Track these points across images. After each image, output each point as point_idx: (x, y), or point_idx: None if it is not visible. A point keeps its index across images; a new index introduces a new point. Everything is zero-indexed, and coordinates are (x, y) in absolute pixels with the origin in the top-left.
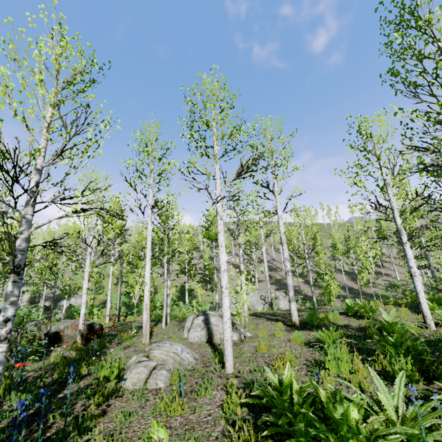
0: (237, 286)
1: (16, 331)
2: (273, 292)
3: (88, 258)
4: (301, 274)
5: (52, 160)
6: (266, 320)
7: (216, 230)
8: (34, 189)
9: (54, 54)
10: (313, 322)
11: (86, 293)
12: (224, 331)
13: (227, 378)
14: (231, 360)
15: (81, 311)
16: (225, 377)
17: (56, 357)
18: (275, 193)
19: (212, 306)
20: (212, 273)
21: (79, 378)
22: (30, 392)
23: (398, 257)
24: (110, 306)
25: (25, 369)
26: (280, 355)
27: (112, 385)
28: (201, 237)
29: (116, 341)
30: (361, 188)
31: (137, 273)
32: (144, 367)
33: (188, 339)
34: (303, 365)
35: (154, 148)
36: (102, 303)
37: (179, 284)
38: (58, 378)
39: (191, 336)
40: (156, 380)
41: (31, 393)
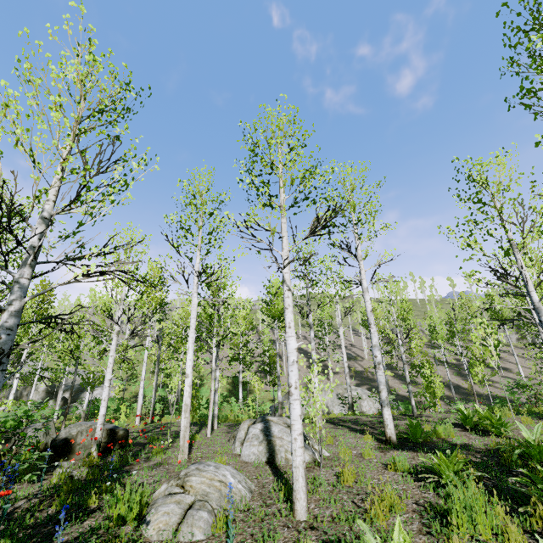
0: (310, 382)
1: (12, 437)
2: (354, 389)
3: (115, 339)
4: (389, 365)
5: (65, 206)
6: (348, 430)
7: (279, 305)
8: (36, 244)
9: (79, 74)
10: (417, 438)
11: (109, 387)
12: (293, 453)
13: (298, 529)
14: (304, 500)
15: (101, 411)
16: (295, 527)
17: (59, 478)
18: (359, 257)
19: (273, 406)
20: (273, 361)
21: (85, 514)
22: (12, 536)
23: (518, 346)
24: (143, 402)
25: (16, 495)
26: (375, 491)
27: (129, 531)
28: (260, 315)
29: (143, 456)
30: (477, 251)
31: (177, 360)
32: (176, 503)
33: (241, 456)
34: (413, 513)
35: (204, 201)
36: (134, 396)
37: (231, 375)
38: (56, 513)
39: (245, 453)
40: (192, 528)
41: (12, 538)
